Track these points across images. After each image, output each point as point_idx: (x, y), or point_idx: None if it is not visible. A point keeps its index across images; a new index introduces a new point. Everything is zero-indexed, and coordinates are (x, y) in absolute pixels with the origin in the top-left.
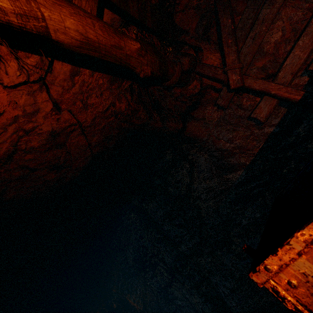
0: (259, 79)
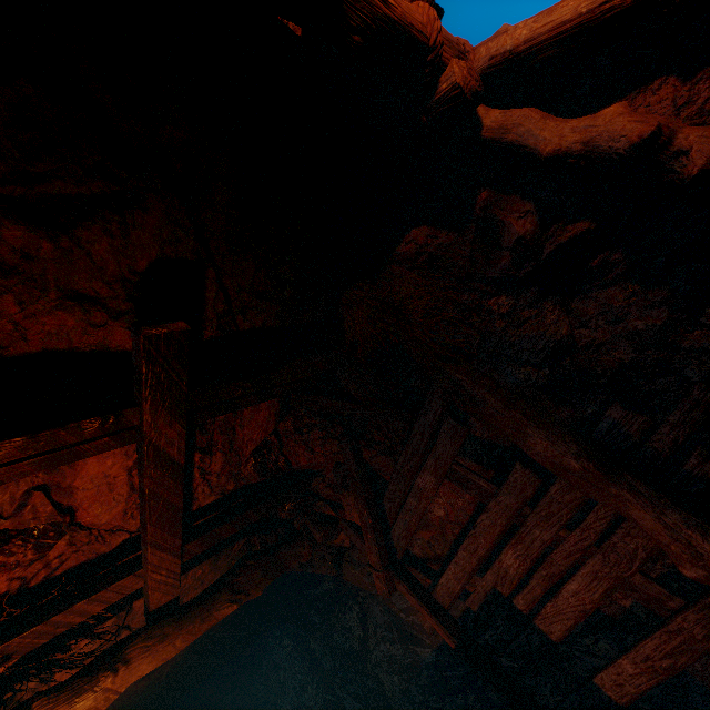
0: (411, 594)
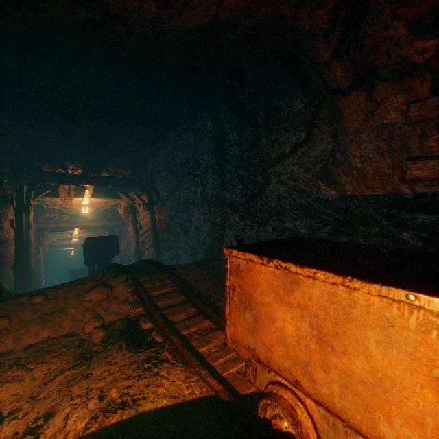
0: None
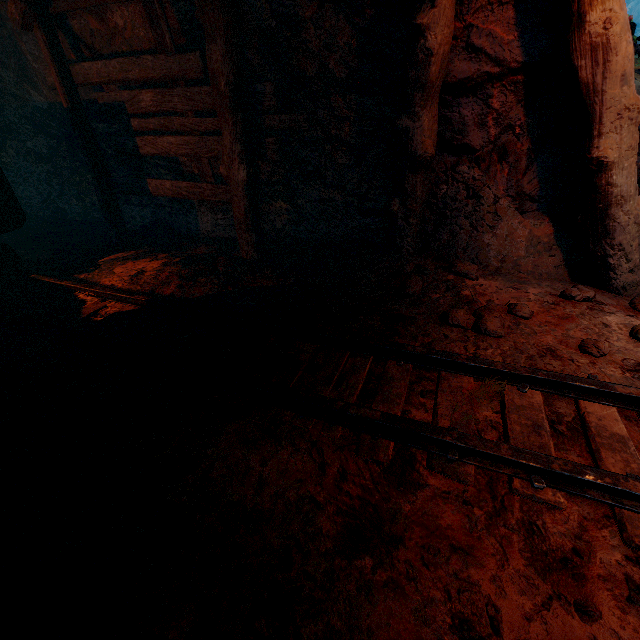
0: (47, 48)
